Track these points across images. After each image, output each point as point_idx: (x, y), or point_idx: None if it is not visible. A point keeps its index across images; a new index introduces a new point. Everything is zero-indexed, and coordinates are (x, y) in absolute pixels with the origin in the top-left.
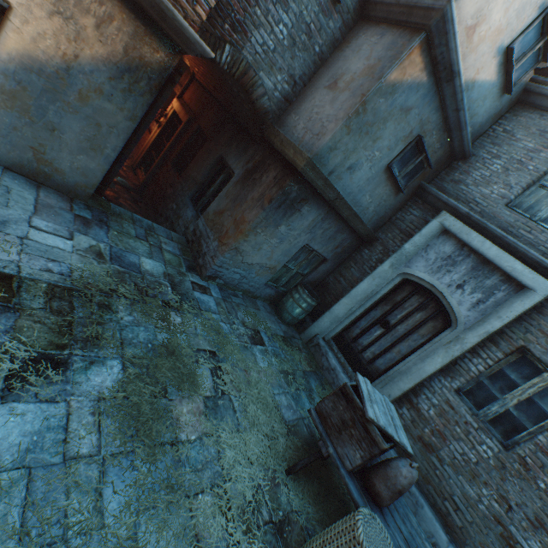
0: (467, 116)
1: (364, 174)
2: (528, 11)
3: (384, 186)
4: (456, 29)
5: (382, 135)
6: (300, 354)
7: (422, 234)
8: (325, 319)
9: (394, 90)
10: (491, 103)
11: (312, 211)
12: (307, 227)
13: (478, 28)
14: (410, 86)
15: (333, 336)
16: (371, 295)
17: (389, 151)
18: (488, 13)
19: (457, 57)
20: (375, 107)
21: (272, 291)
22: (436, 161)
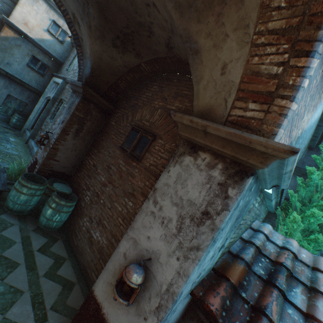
0: (45, 48)
1: (18, 67)
2: (46, 21)
3: (33, 73)
4: (12, 22)
5: (15, 53)
6: (13, 131)
7: (49, 85)
8: (27, 122)
9: (7, 39)
10: (60, 46)
11: (1, 79)
12: (4, 86)
13: (28, 24)
14: (14, 38)
15: (31, 127)
16: (39, 109)
17: (23, 59)
18: (29, 20)
19: (21, 30)
20: (3, 44)
21: (5, 117)
22: (53, 65)
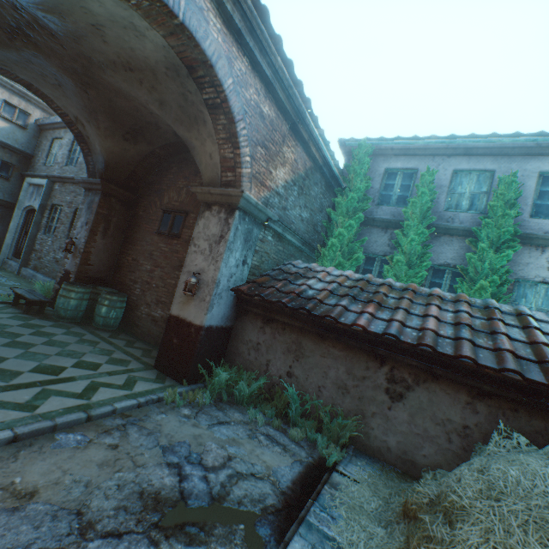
0: (3, 141)
1: None
2: None
3: None
4: None
5: None
6: None
7: (23, 190)
8: (4, 249)
9: None
10: (22, 134)
11: None
12: None
13: None
14: None
15: (13, 255)
16: (17, 226)
17: None
18: None
19: None
20: None
21: None
22: (18, 162)
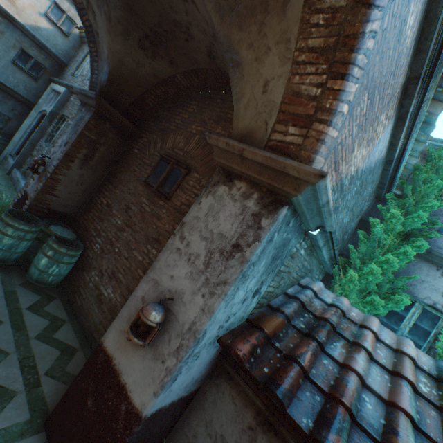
0: (41, 40)
1: None
2: (44, 1)
3: (21, 74)
4: None
5: None
6: None
7: (45, 94)
8: (10, 145)
9: None
10: (63, 40)
11: None
12: None
13: (17, 2)
14: None
15: (16, 153)
16: (29, 126)
17: (7, 53)
18: None
19: (5, 9)
20: None
21: None
22: (51, 66)
